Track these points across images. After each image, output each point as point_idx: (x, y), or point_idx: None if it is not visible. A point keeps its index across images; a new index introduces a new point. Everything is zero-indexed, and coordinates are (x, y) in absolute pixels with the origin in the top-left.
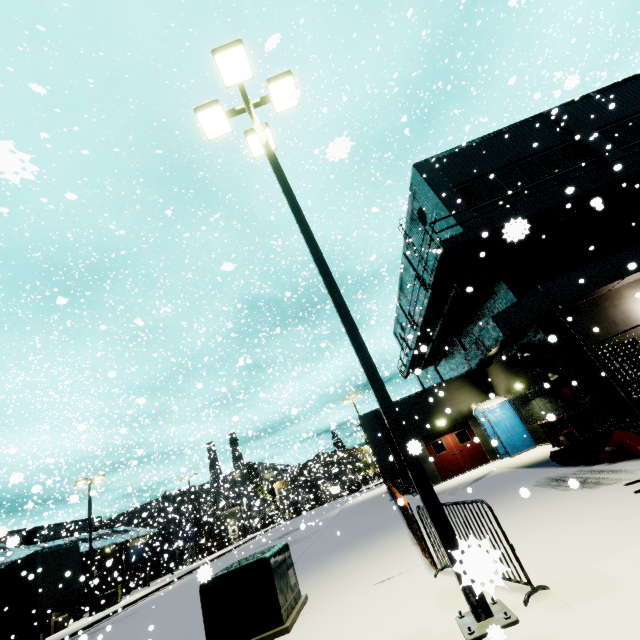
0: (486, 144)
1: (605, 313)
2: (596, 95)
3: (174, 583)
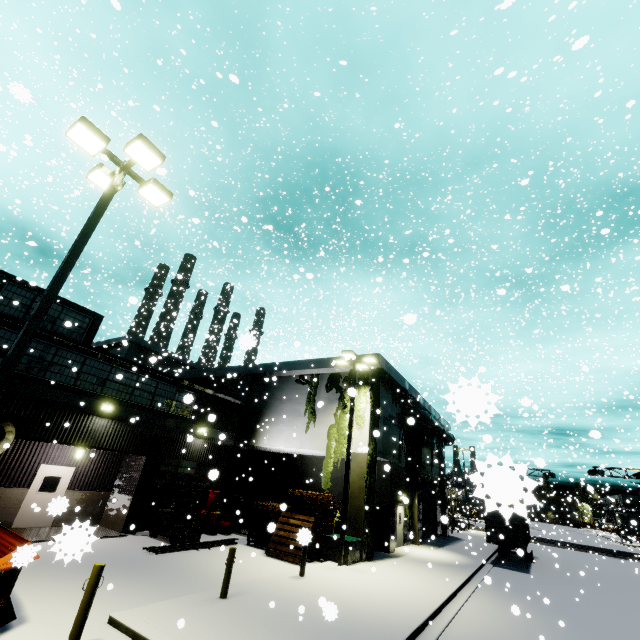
0: None
1: None
2: None
3: None
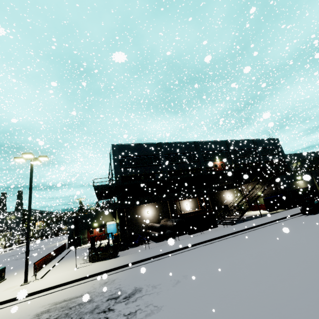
0: (136, 146)
1: (136, 211)
2: (172, 143)
3: None
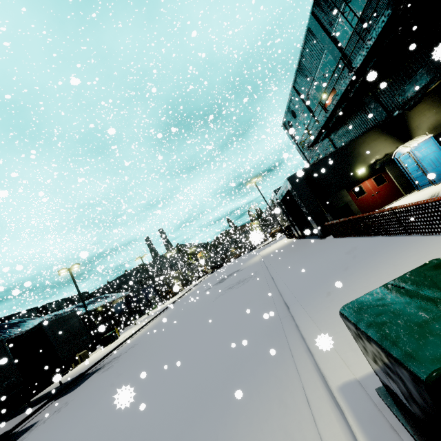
0: None
1: None
2: None
3: (153, 320)
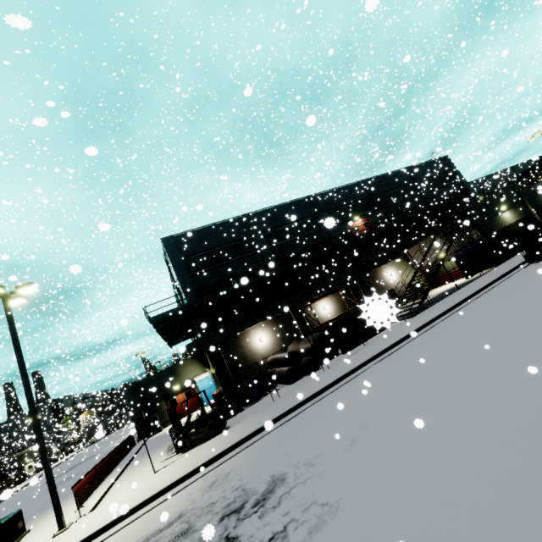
0: (208, 230)
1: (240, 342)
2: (269, 209)
3: None
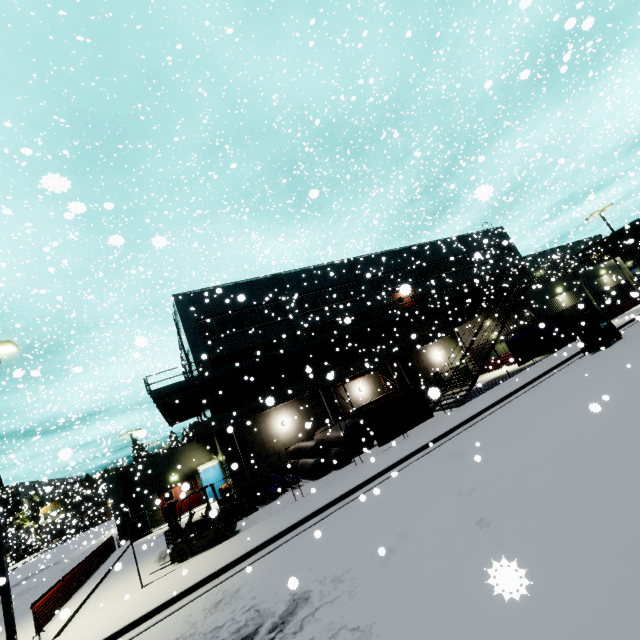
0: (230, 289)
1: (258, 426)
2: (303, 270)
3: None
